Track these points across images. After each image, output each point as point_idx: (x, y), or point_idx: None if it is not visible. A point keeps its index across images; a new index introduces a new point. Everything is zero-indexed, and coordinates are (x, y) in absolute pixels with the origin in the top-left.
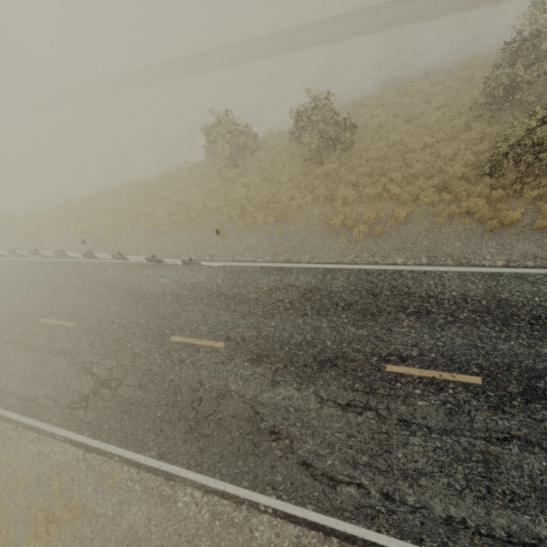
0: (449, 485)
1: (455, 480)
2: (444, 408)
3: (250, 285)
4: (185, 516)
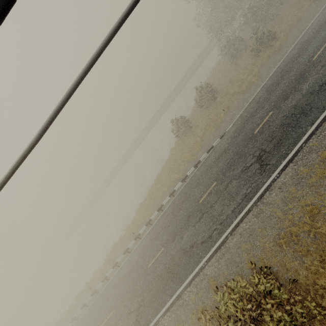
0: None
1: None
2: None
3: (250, 110)
4: None
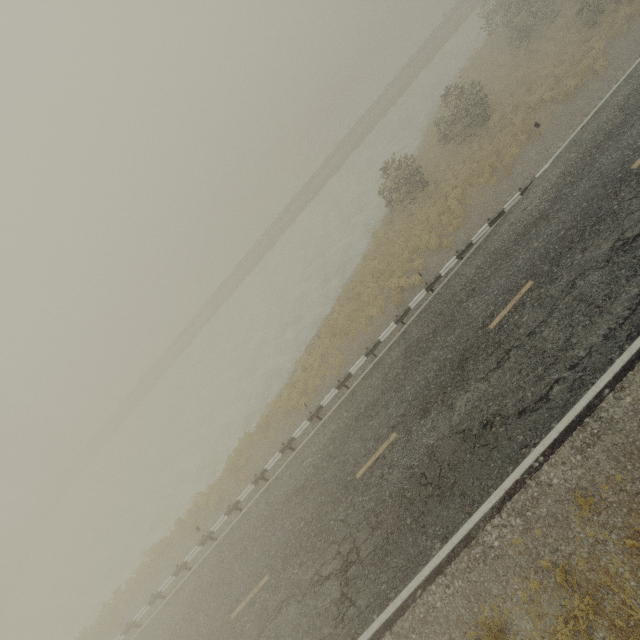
0: None
1: None
2: None
3: (601, 127)
4: None
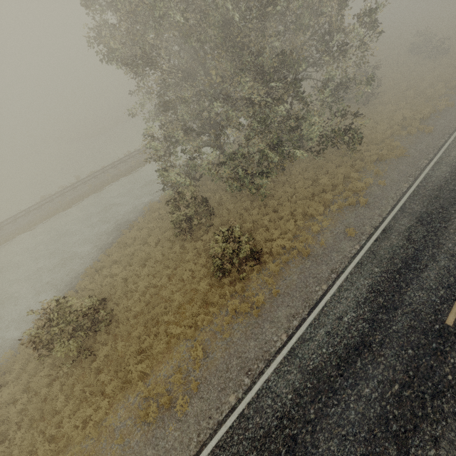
0: None
1: None
2: None
3: None
4: None
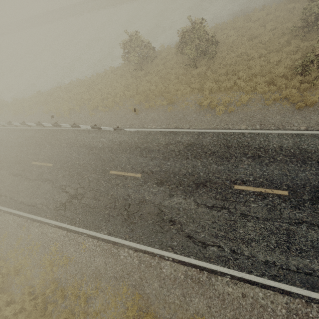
0: (267, 245)
1: (271, 243)
2: (266, 207)
3: (154, 141)
4: (125, 262)
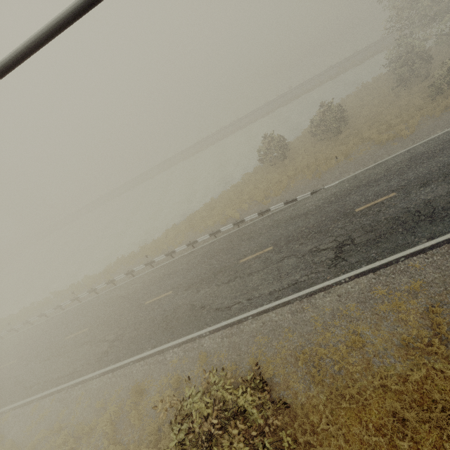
0: None
1: None
2: None
3: (370, 175)
4: None
